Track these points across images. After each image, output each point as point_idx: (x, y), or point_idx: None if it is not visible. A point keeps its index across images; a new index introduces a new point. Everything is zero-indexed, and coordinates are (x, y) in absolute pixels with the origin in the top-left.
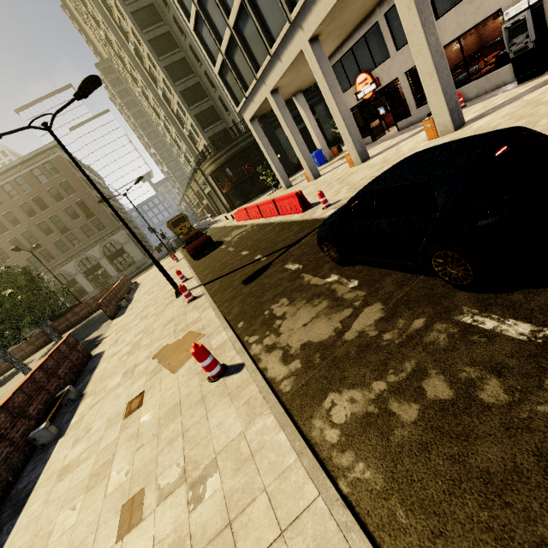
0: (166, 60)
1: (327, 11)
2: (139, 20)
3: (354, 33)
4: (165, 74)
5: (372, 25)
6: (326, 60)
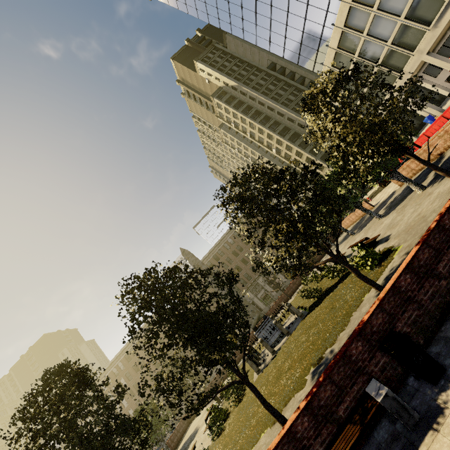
0: (297, 143)
1: (436, 38)
2: (281, 135)
3: (435, 48)
4: (299, 148)
5: (446, 39)
6: (437, 55)
